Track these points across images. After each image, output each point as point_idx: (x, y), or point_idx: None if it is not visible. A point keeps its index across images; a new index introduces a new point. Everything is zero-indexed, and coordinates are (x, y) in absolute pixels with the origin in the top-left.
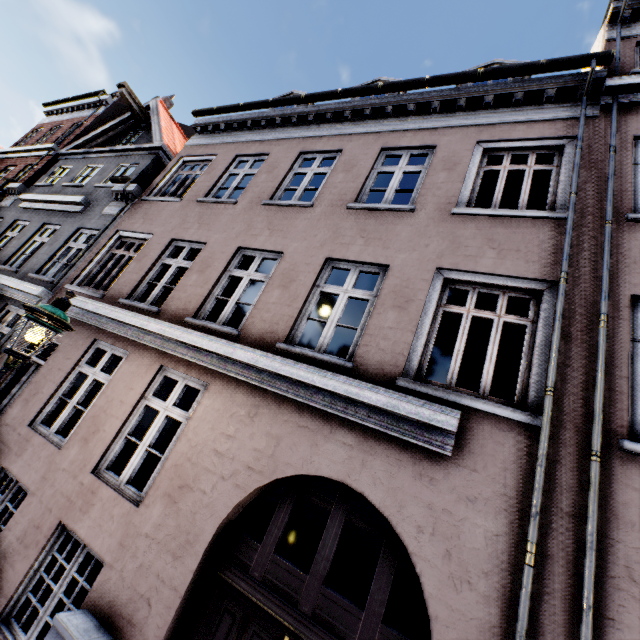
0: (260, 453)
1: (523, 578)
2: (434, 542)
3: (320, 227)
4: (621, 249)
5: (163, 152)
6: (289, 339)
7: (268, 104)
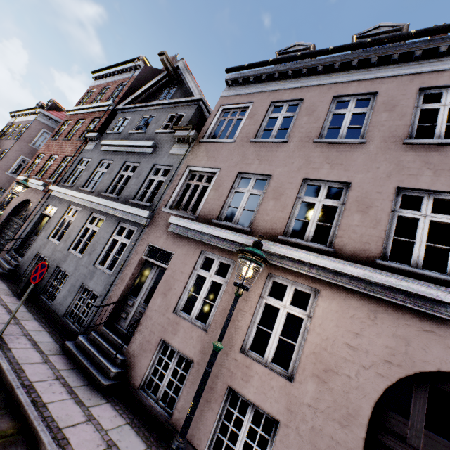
0: (392, 350)
1: None
2: None
3: (380, 160)
4: None
5: (202, 103)
6: (381, 255)
7: (295, 58)
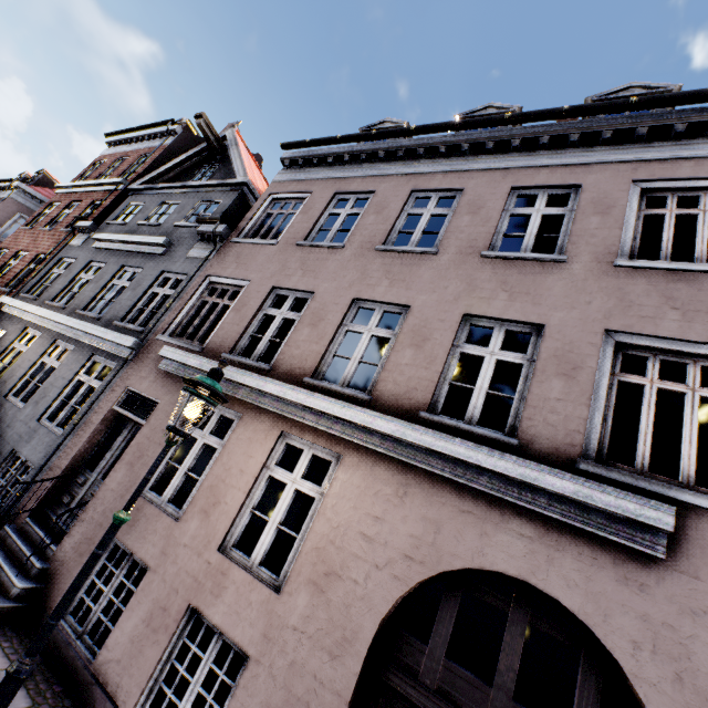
0: (418, 540)
1: None
2: (657, 662)
3: (450, 278)
4: None
5: (247, 188)
6: (430, 407)
7: (370, 136)
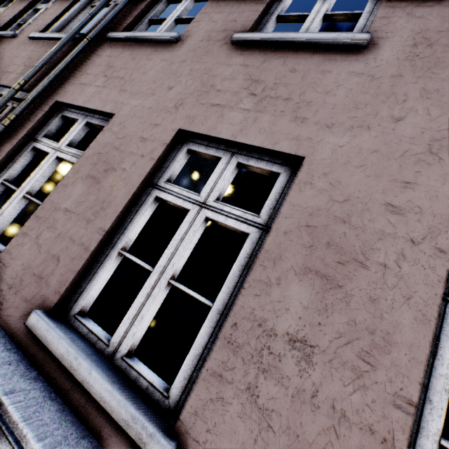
0: None
1: None
2: None
3: None
4: (86, 64)
5: None
6: None
7: None
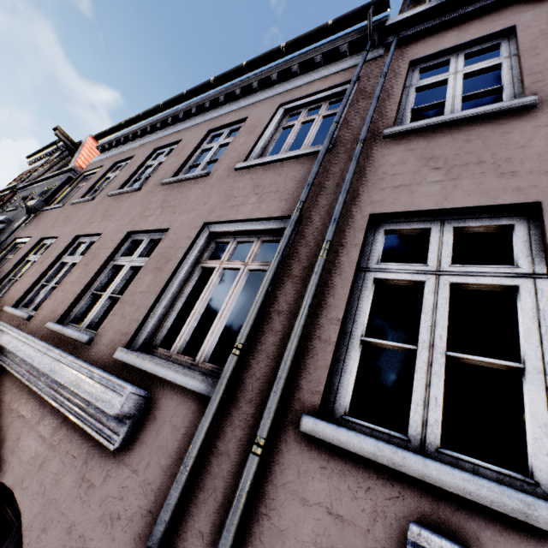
0: None
1: None
2: None
3: (137, 205)
4: (372, 167)
5: (75, 172)
6: (68, 317)
7: (140, 117)
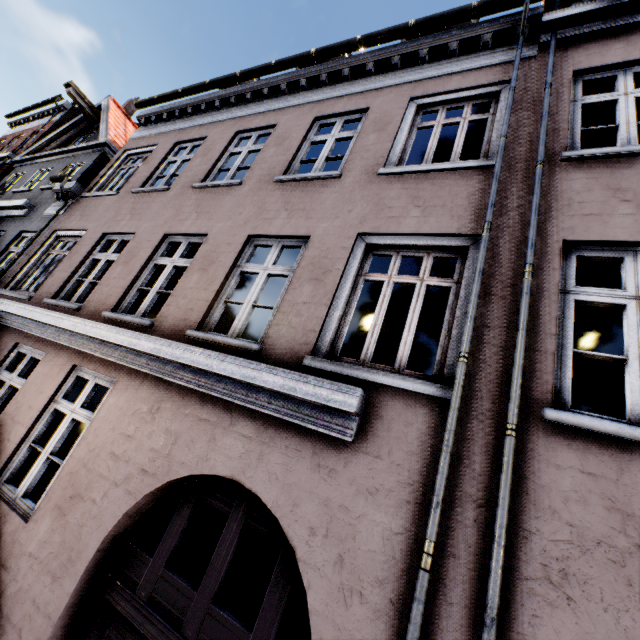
0: (156, 453)
1: (416, 586)
2: (326, 546)
3: (246, 204)
4: (554, 192)
5: (109, 148)
6: (204, 325)
7: (206, 86)
